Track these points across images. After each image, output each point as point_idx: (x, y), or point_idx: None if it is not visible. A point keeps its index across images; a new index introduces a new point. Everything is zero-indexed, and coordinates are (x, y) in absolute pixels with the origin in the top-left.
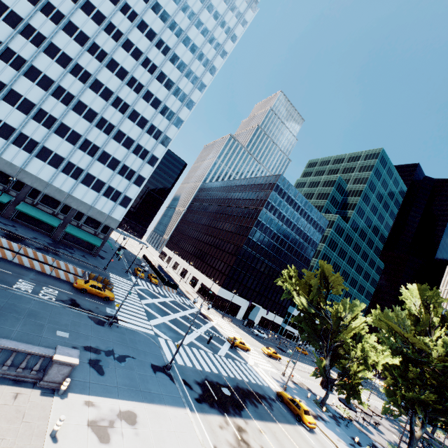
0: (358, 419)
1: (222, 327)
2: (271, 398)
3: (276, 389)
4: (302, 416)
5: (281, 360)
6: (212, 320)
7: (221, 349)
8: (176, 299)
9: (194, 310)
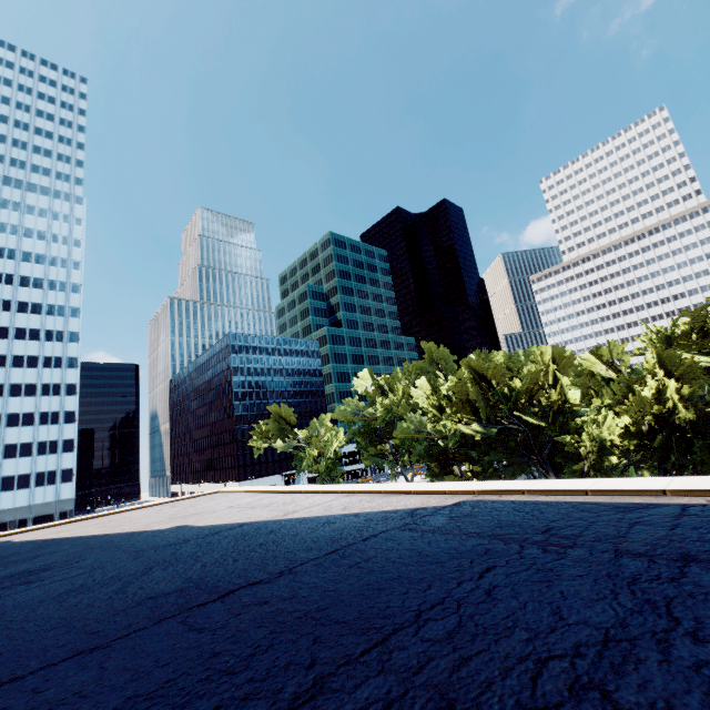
0: None
1: None
2: None
3: None
4: None
5: None
6: None
7: None
8: None
9: None
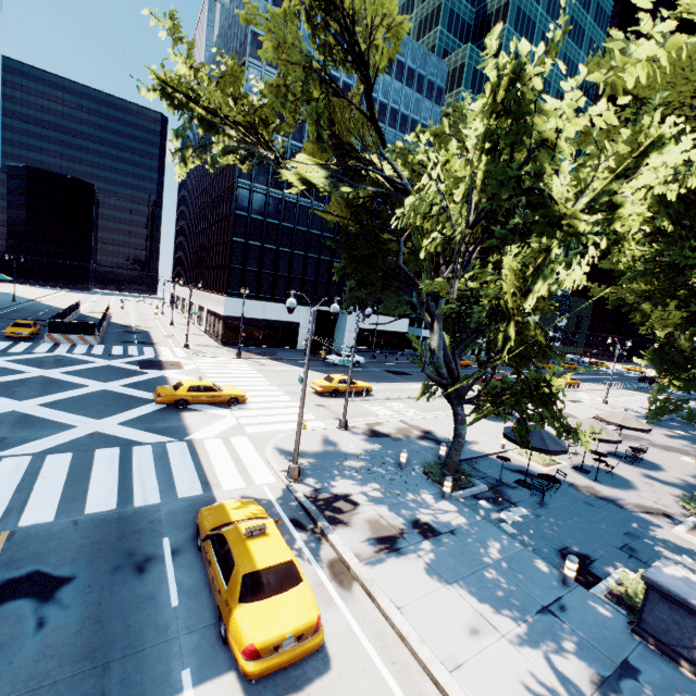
0: (582, 462)
1: (207, 372)
2: (139, 559)
3: (249, 490)
4: (229, 618)
5: (377, 393)
6: (177, 368)
7: (69, 431)
8: (72, 352)
9: (127, 360)
